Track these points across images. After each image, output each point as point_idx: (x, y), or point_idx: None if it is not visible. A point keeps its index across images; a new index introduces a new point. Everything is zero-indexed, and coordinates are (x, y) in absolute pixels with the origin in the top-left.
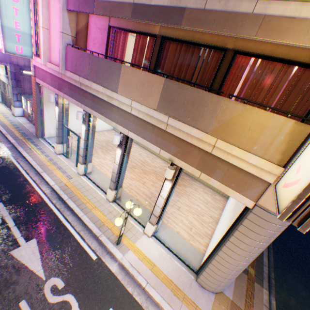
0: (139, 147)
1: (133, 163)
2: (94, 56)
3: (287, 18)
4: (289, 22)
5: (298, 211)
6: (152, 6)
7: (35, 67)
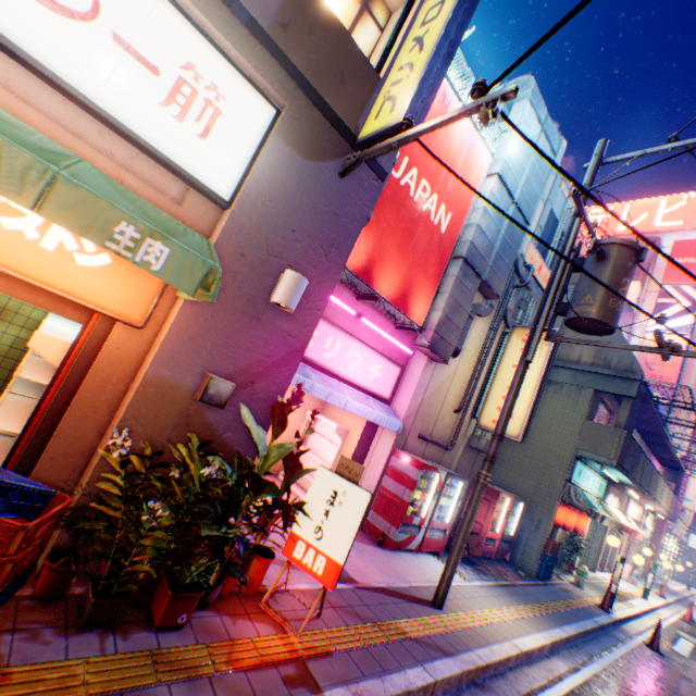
0: None
1: None
2: None
3: None
4: None
5: None
6: None
7: None
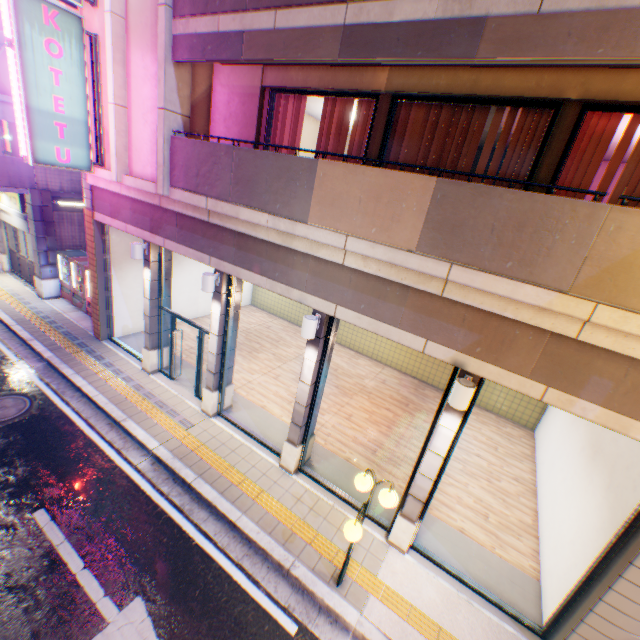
0: None
1: None
2: (243, 150)
3: None
4: None
5: None
6: (395, 25)
7: (93, 189)
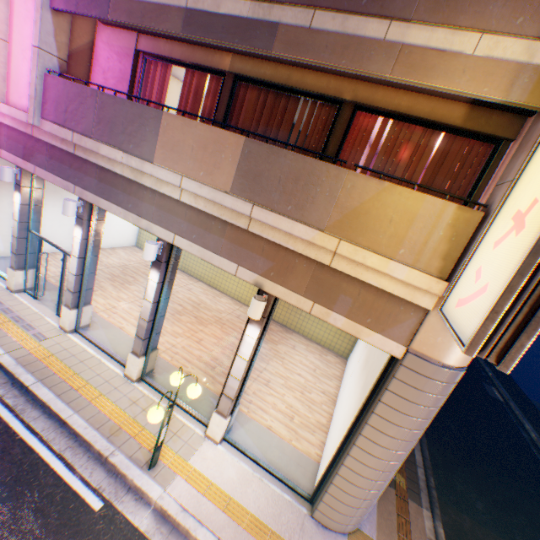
0: (189, 277)
1: (180, 306)
2: (106, 95)
3: (435, 51)
4: (437, 56)
5: (495, 336)
6: (222, 16)
7: None
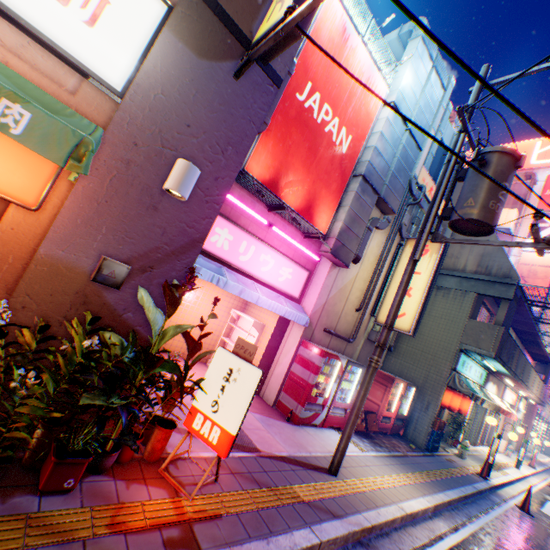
0: None
1: None
2: None
3: None
4: None
5: None
6: None
7: None
